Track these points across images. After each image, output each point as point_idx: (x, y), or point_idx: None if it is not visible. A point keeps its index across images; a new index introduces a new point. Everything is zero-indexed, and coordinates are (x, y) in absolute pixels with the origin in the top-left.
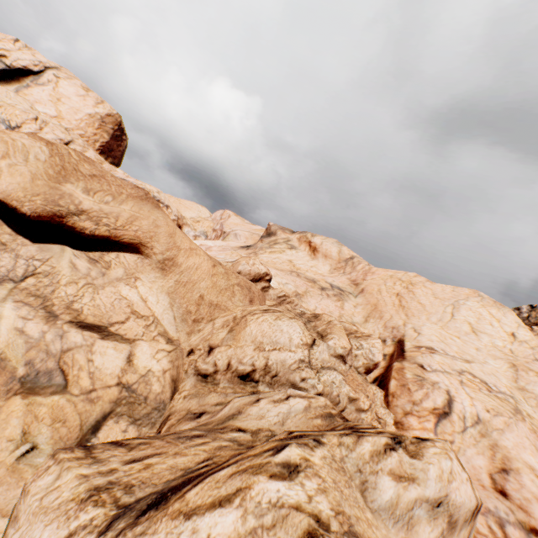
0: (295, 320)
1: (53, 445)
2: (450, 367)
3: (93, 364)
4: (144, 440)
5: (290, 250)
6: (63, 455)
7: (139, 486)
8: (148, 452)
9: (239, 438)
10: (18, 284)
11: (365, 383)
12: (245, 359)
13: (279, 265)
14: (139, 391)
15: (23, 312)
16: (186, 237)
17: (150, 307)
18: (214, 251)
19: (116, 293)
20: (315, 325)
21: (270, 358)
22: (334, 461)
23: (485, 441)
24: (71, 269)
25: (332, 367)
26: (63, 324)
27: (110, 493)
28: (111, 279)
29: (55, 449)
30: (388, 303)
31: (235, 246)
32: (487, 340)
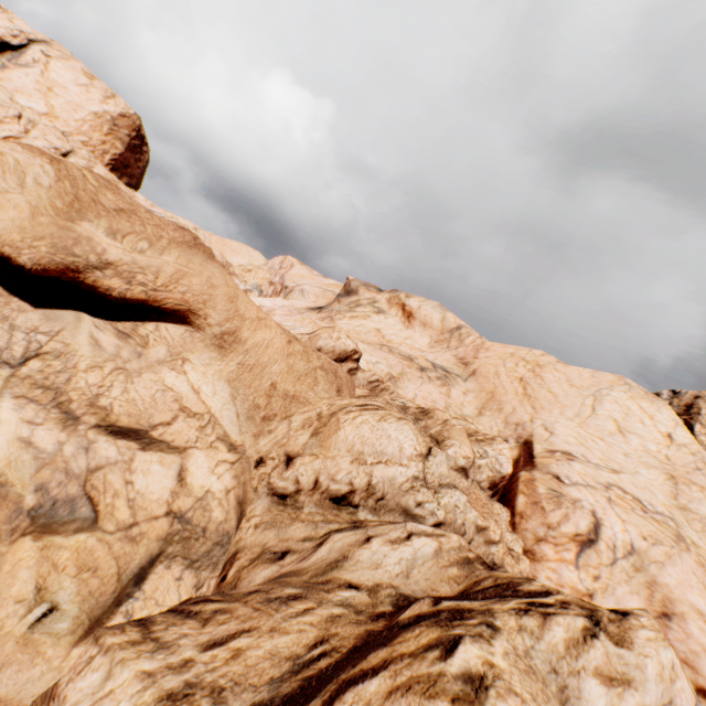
0: (405, 422)
1: (80, 603)
2: (595, 480)
3: (133, 487)
4: (220, 606)
5: (377, 314)
6: (111, 639)
7: (232, 689)
8: (232, 628)
9: (354, 600)
10: (17, 370)
11: (489, 502)
12: (340, 475)
13: (364, 335)
14: (194, 520)
15: (29, 413)
16: (251, 302)
17: (205, 400)
18: (279, 316)
19: (158, 382)
20: (426, 426)
21: (374, 475)
22: (519, 658)
23: (640, 577)
24: (93, 347)
25: (452, 484)
26: (87, 431)
27: (191, 703)
28: (150, 362)
29: (84, 609)
30: (509, 391)
31: (302, 307)
32: (638, 442)
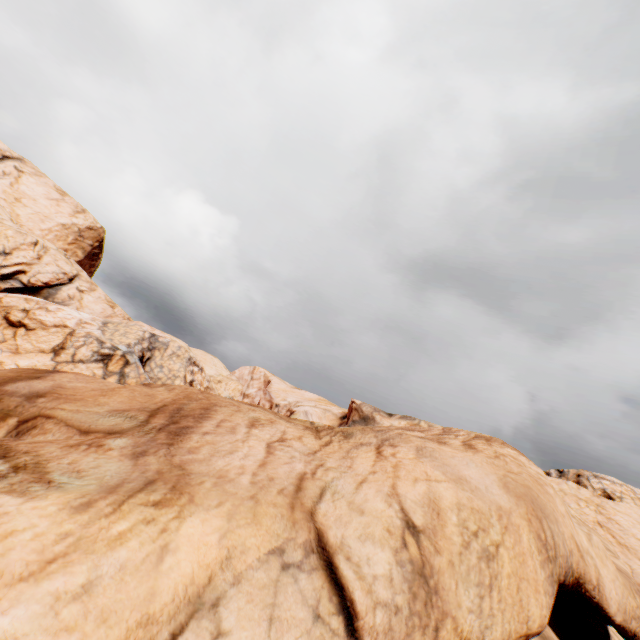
0: None
1: None
2: None
3: None
4: None
5: None
6: None
7: None
8: None
9: None
10: None
11: None
12: None
13: None
14: None
15: None
16: None
17: None
18: None
19: None
20: None
21: None
22: None
23: None
24: None
25: None
26: None
27: None
28: None
29: None
30: None
31: None
32: None
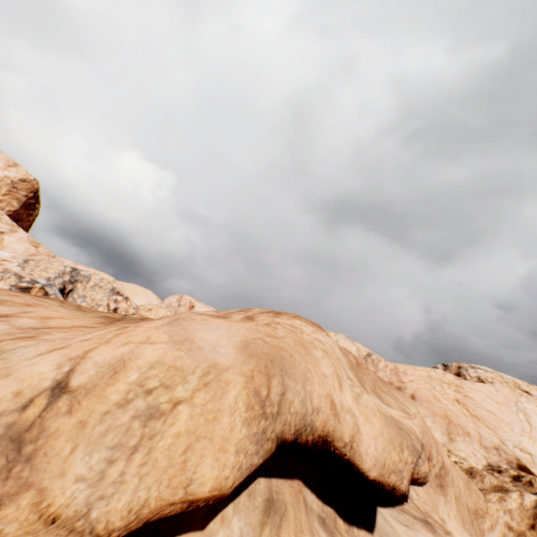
0: None
1: None
2: None
3: None
4: None
5: None
6: None
7: None
8: None
9: None
10: None
11: None
12: None
13: None
14: None
15: None
16: None
17: None
18: None
19: None
20: None
21: None
22: None
23: None
24: None
25: None
26: None
27: None
28: None
29: None
30: (459, 414)
31: None
32: None
